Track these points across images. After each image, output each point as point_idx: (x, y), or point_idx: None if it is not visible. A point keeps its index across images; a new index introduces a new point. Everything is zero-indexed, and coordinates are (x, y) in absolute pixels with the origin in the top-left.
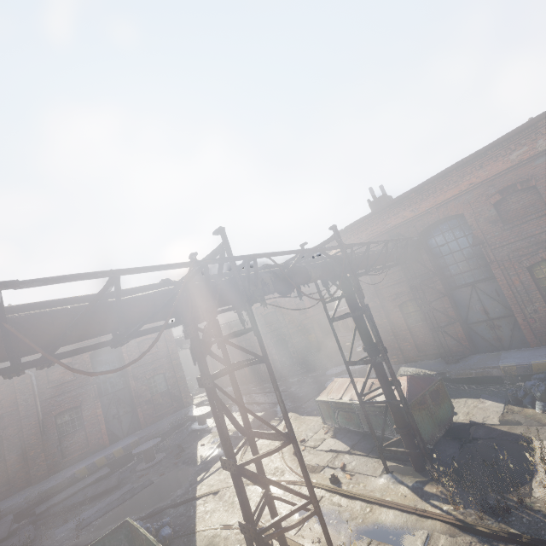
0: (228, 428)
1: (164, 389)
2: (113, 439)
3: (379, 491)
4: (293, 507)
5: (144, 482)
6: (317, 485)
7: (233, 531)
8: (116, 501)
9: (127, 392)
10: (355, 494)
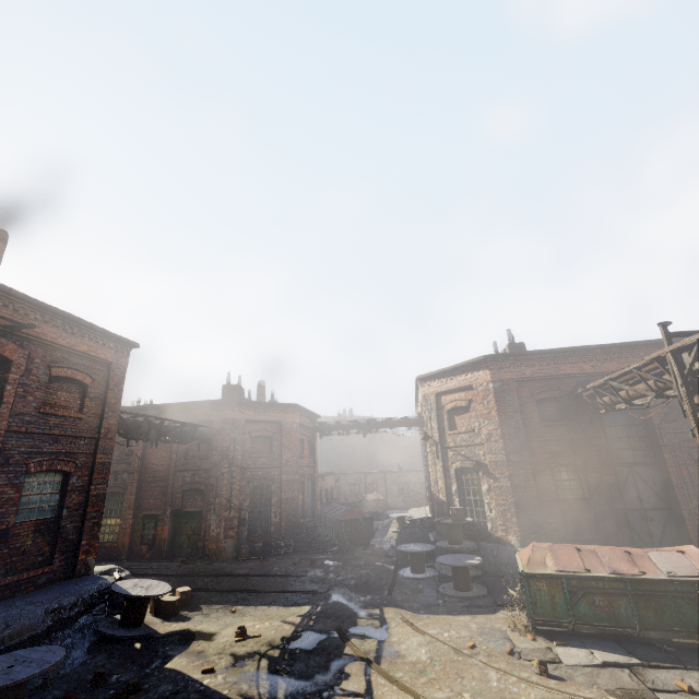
0: (245, 633)
1: (48, 514)
2: None
3: None
4: None
5: None
6: None
7: None
8: None
9: None
10: None
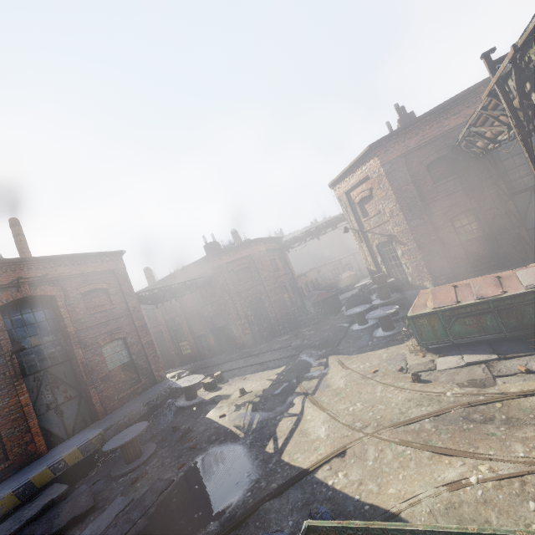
0: (245, 391)
1: (125, 360)
2: (50, 443)
3: None
4: (534, 425)
5: (152, 485)
6: (533, 392)
7: (485, 487)
8: (112, 529)
9: (68, 367)
10: None
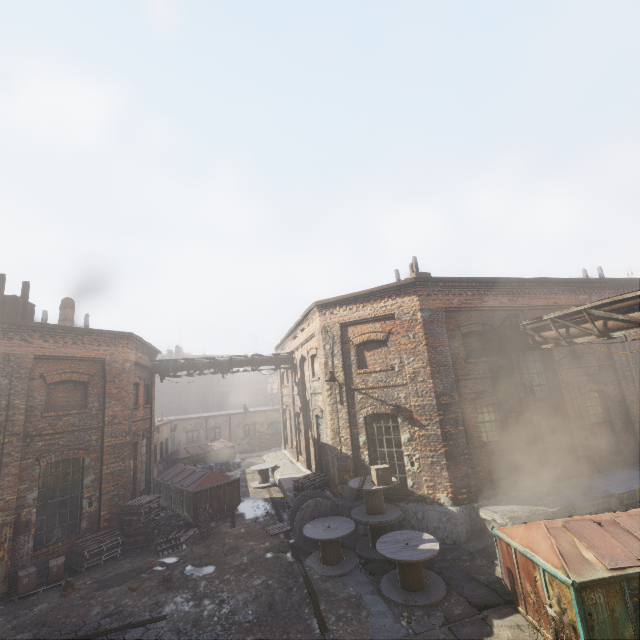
0: None
1: None
2: None
3: None
4: None
5: None
6: None
7: None
8: None
9: None
10: None
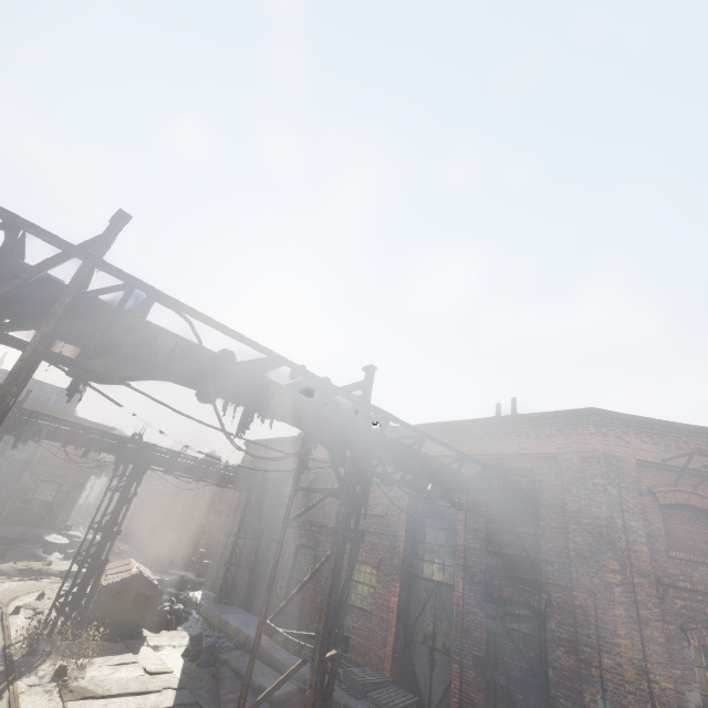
0: (52, 565)
1: (49, 499)
2: None
3: (20, 627)
4: None
5: None
6: (4, 608)
7: None
8: None
9: (17, 480)
10: (7, 619)
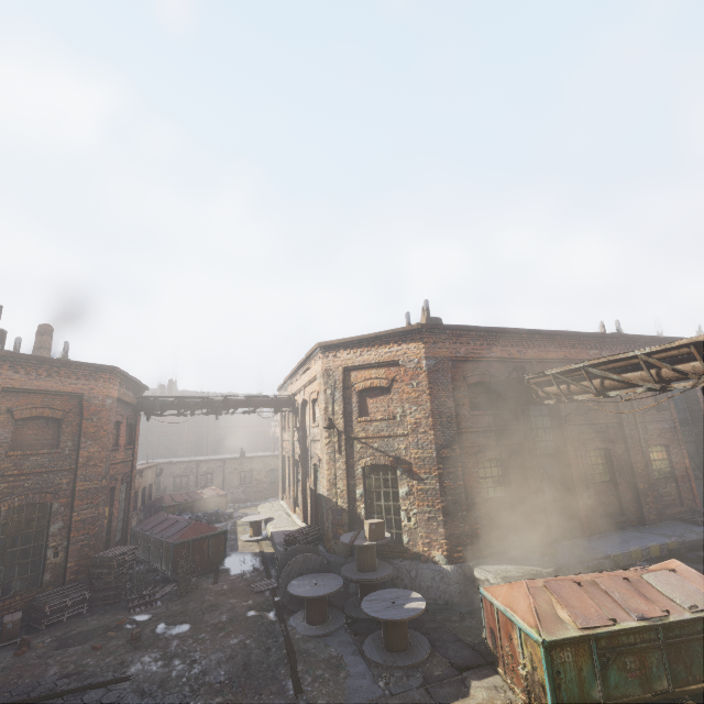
0: None
1: None
2: None
3: None
4: None
5: None
6: None
7: None
8: None
9: None
10: None
